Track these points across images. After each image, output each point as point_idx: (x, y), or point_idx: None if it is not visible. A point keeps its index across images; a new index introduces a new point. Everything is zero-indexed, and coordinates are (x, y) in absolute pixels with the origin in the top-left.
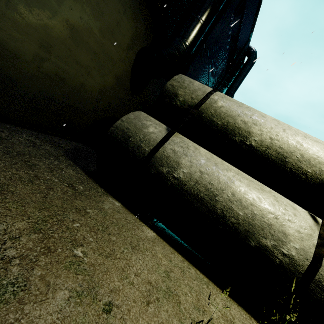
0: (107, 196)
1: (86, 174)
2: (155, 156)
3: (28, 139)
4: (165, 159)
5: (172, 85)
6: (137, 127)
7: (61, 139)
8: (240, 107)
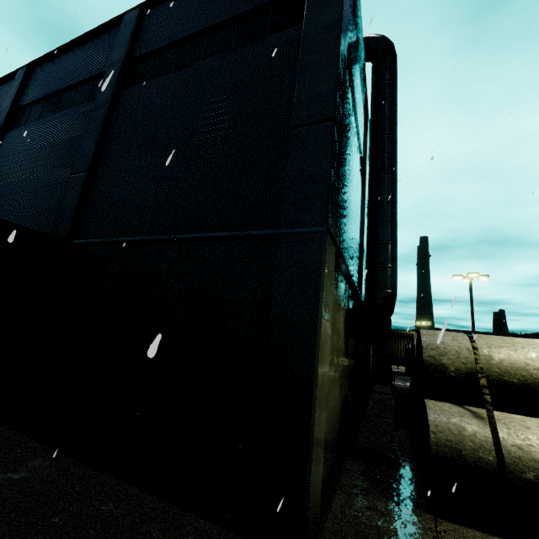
0: (493, 538)
1: (440, 518)
2: (506, 463)
3: (365, 507)
4: (519, 462)
5: (431, 356)
6: (456, 434)
7: (345, 474)
8: (518, 352)
